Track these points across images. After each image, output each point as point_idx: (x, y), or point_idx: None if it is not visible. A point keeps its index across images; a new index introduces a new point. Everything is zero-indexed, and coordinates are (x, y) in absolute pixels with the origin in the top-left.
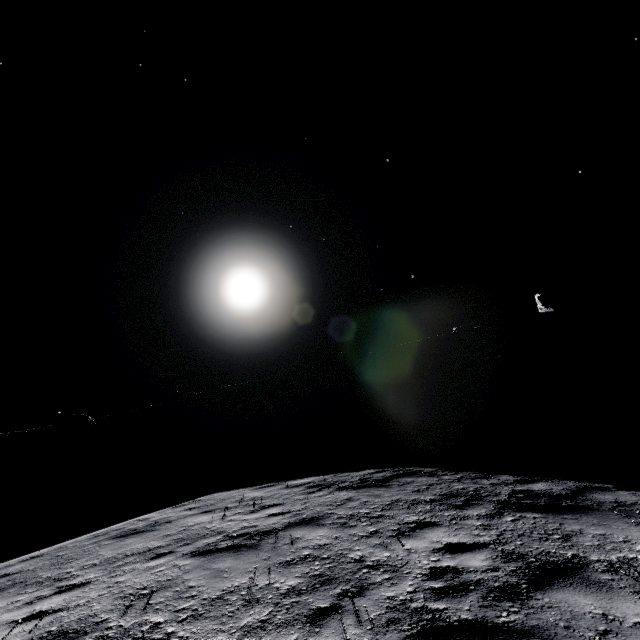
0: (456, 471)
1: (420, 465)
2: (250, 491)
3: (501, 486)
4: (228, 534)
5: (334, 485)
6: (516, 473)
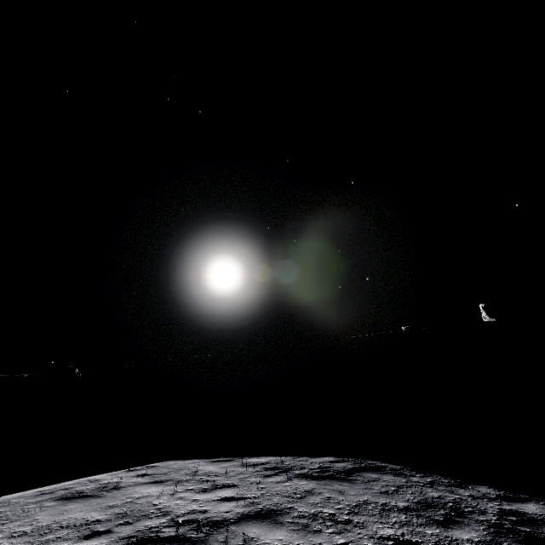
0: (424, 473)
1: (383, 459)
2: (205, 464)
3: (484, 501)
4: (174, 517)
5: (292, 470)
6: (495, 485)
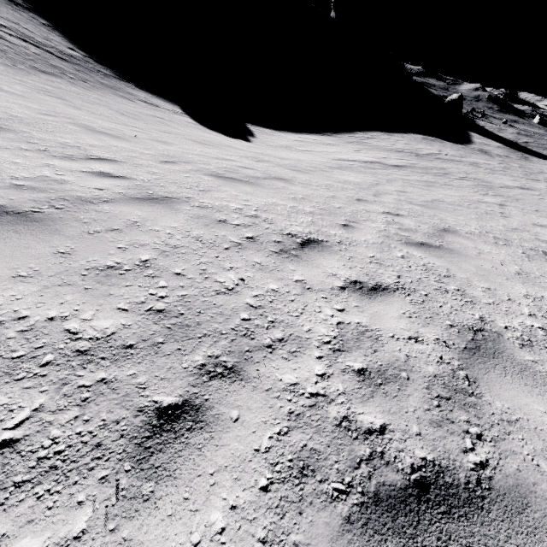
0: None
1: None
2: None
3: None
4: None
5: None
6: None
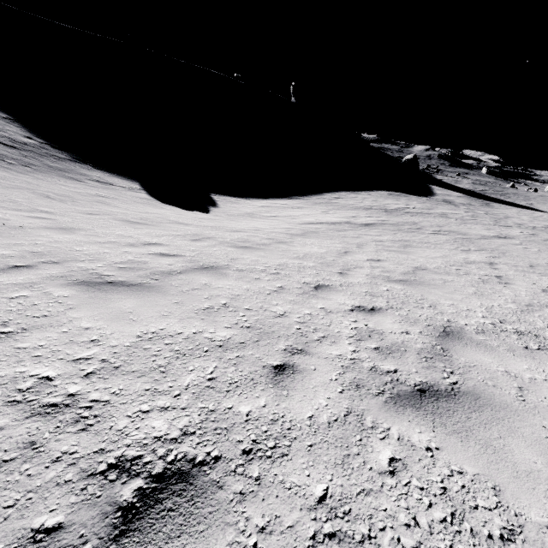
0: None
1: None
2: None
3: None
4: None
5: None
6: None
